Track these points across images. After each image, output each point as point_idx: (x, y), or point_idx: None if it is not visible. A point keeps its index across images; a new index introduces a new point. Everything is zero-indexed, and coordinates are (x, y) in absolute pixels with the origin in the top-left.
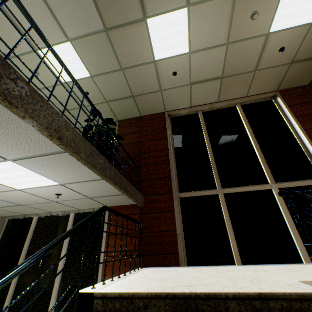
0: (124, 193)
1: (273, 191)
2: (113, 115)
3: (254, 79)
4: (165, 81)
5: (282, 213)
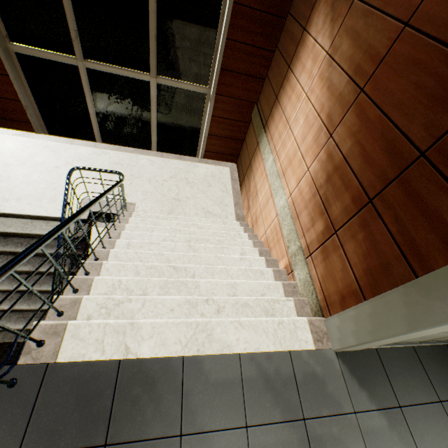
0: None
1: (151, 86)
2: None
3: None
4: None
5: (151, 112)
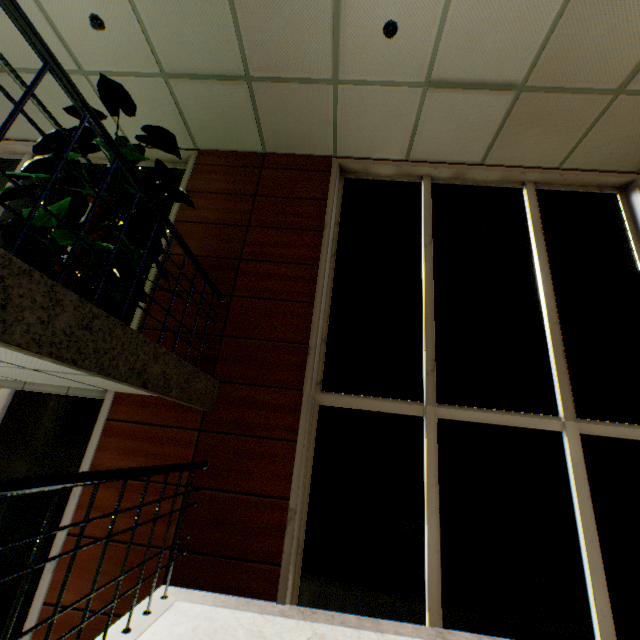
0: (135, 387)
1: (564, 440)
2: (183, 127)
3: (602, 121)
4: (357, 50)
5: (575, 504)
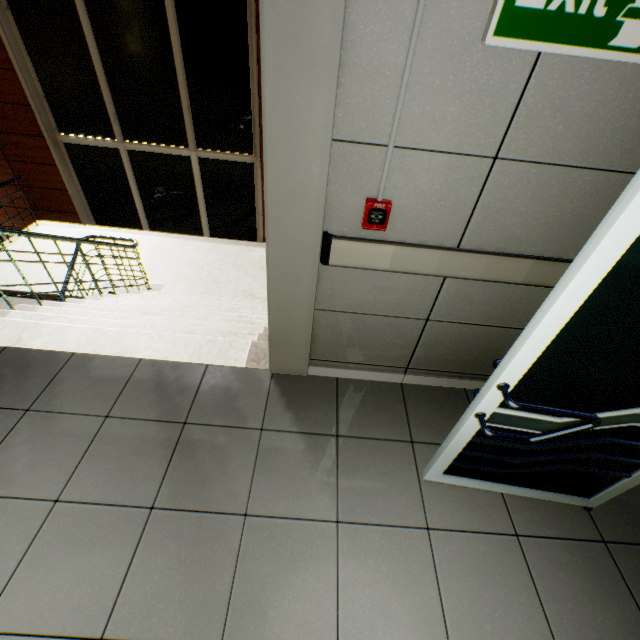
0: None
1: (192, 162)
2: None
3: None
4: None
5: (197, 190)
